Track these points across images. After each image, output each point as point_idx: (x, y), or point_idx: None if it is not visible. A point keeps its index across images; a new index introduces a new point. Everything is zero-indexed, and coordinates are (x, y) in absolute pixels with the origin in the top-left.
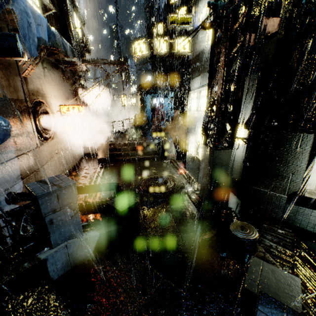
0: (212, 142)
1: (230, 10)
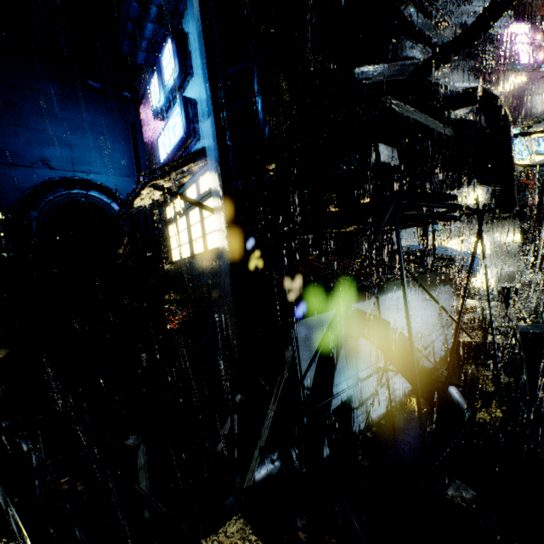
0: (540, 268)
1: (537, 197)
